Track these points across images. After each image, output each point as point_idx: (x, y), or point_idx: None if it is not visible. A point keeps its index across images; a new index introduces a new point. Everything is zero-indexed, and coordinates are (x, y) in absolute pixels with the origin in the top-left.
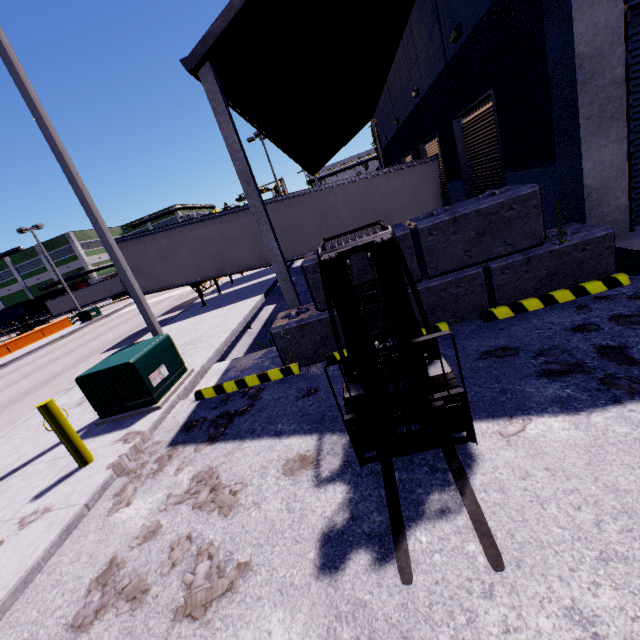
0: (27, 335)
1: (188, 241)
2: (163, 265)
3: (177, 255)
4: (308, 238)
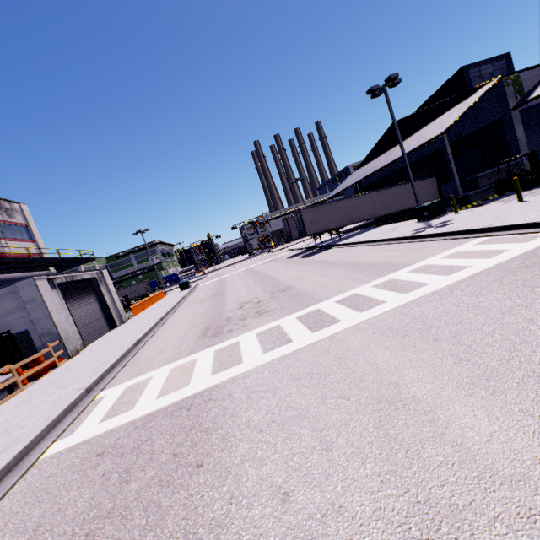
0: (154, 295)
1: (338, 208)
2: (325, 219)
3: (332, 214)
4: (389, 206)
